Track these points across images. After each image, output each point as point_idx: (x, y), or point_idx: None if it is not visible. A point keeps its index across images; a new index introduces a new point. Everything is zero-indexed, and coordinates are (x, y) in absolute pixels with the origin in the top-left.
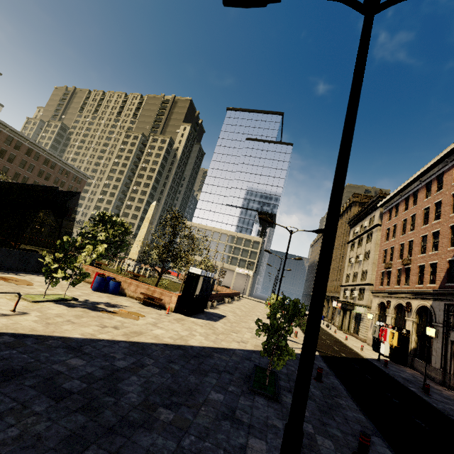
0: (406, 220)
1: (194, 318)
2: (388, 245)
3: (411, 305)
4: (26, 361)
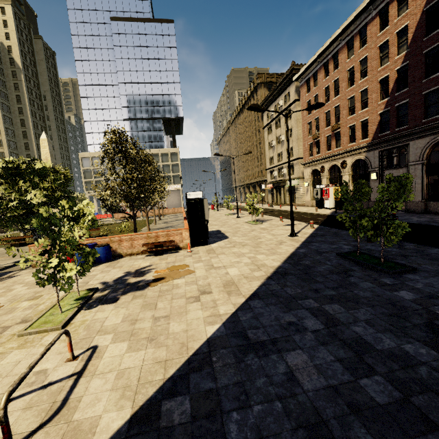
0: (327, 87)
1: (213, 244)
2: (312, 118)
3: (346, 162)
4: (279, 414)
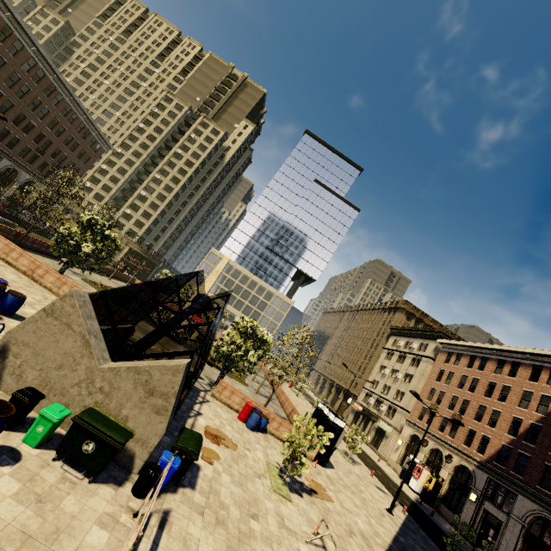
0: (466, 376)
1: (327, 469)
2: (438, 386)
3: (452, 458)
4: None
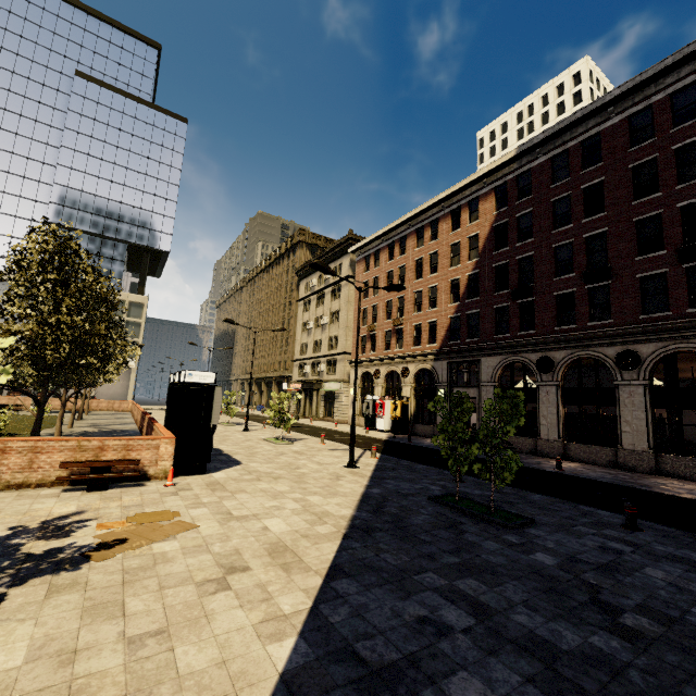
0: (391, 272)
1: (217, 473)
2: (368, 303)
3: (408, 370)
4: None
